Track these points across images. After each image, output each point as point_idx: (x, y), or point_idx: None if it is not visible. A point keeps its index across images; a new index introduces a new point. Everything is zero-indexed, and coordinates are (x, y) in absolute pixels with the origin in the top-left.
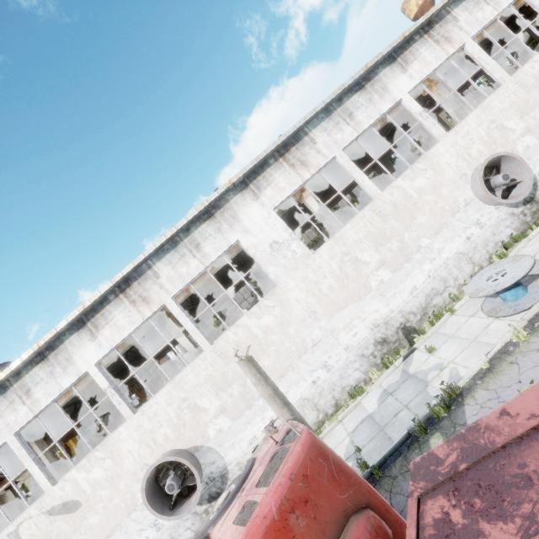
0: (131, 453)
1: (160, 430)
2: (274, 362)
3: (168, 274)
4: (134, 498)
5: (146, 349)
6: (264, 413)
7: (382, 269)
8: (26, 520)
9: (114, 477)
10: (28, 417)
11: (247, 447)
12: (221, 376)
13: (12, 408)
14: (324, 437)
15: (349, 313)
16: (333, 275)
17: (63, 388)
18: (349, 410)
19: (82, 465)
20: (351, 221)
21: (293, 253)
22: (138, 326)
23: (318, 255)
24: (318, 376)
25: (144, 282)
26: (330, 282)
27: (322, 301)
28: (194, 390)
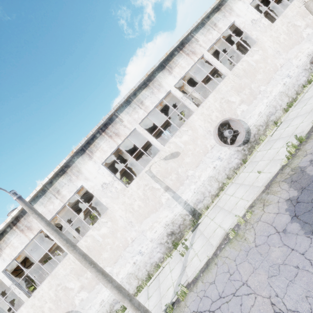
0: (200, 126)
1: (213, 114)
2: (263, 76)
3: (203, 39)
4: (206, 147)
5: (197, 78)
6: (263, 101)
7: (307, 28)
8: (153, 164)
9: (194, 139)
10: (144, 115)
11: (257, 117)
12: (238, 85)
13: (135, 111)
14: (300, 101)
15: (295, 50)
16: (284, 33)
17: (159, 99)
18: (308, 88)
19: (177, 134)
20: (288, 7)
21: (263, 24)
22: (191, 66)
23: (275, 24)
24: (286, 81)
25: (191, 44)
26: (283, 36)
27: (281, 46)
28: (226, 93)
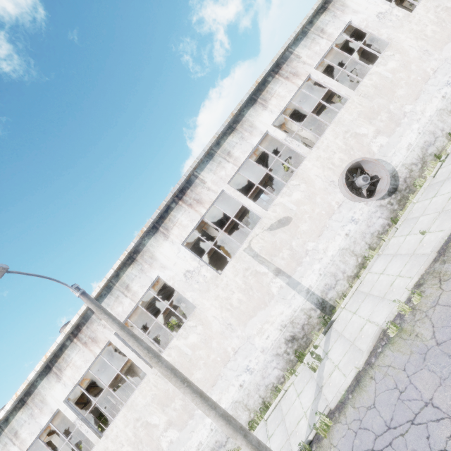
0: (318, 176)
1: (335, 156)
2: (407, 91)
3: (307, 54)
4: (330, 206)
5: (304, 109)
6: (411, 127)
7: None
8: (254, 238)
9: (310, 195)
10: (234, 170)
11: (406, 153)
12: (369, 110)
13: (220, 167)
14: None
15: None
16: (433, 23)
17: (253, 145)
18: None
19: (284, 192)
20: None
21: (396, 17)
22: (294, 94)
23: (416, 13)
24: (445, 92)
25: (290, 63)
26: (432, 28)
27: (429, 42)
28: (351, 124)
